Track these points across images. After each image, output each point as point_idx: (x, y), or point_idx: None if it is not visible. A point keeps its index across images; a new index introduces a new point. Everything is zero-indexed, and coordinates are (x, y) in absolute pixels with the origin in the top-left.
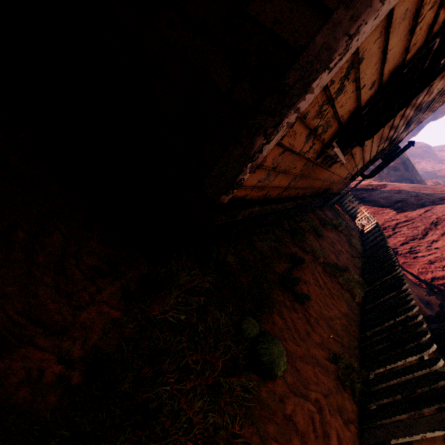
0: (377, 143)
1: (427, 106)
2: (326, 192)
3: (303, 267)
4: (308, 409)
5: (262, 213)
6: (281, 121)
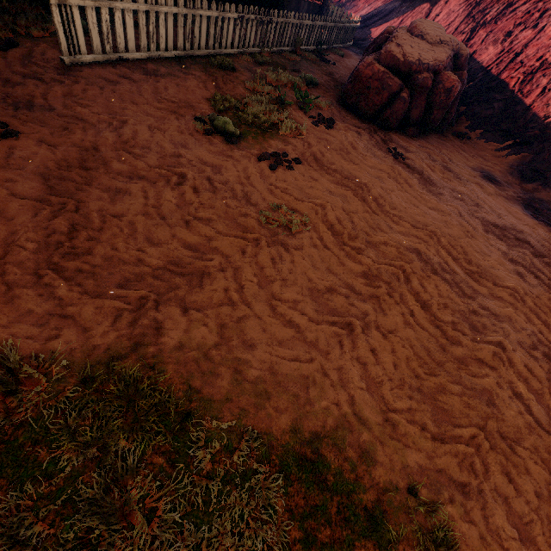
0: None
1: None
2: None
3: None
4: None
5: None
6: None
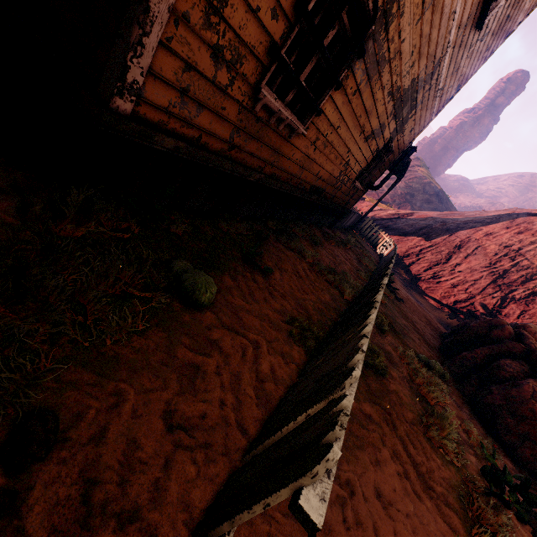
0: (361, 134)
1: (413, 99)
2: (320, 195)
3: (283, 259)
4: (241, 342)
5: (200, 162)
6: (149, 7)
